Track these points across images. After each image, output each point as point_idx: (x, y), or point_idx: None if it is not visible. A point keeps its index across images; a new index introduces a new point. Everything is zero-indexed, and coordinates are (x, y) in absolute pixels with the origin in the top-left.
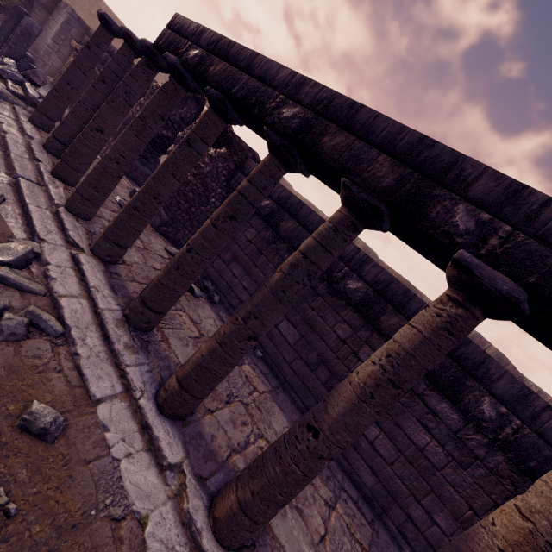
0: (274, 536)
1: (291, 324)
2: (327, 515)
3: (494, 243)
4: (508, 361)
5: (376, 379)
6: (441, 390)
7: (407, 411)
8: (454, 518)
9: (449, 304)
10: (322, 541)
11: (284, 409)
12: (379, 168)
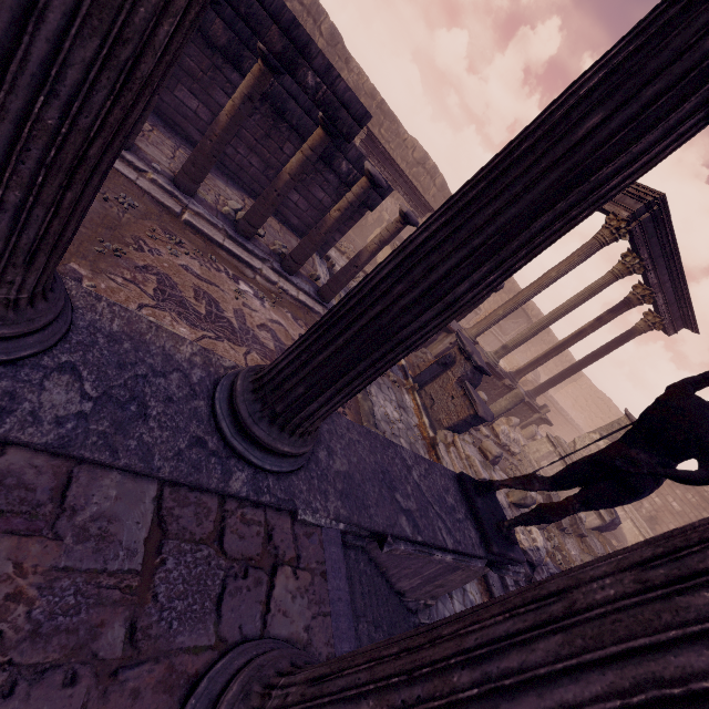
0: (145, 152)
1: None
2: (174, 152)
3: None
4: (339, 39)
5: None
6: (230, 62)
7: (214, 84)
8: (248, 148)
9: None
10: (173, 159)
11: None
12: None
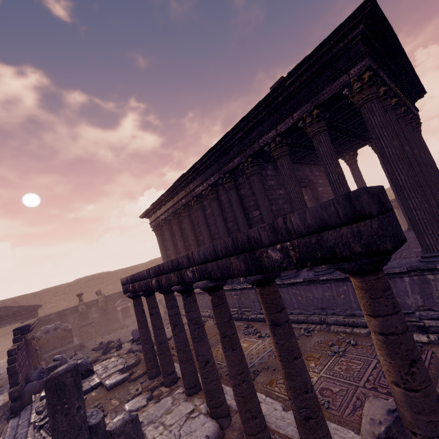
0: None
1: None
2: None
3: None
4: None
5: None
6: None
7: None
8: None
9: None
10: None
11: None
12: (394, 204)
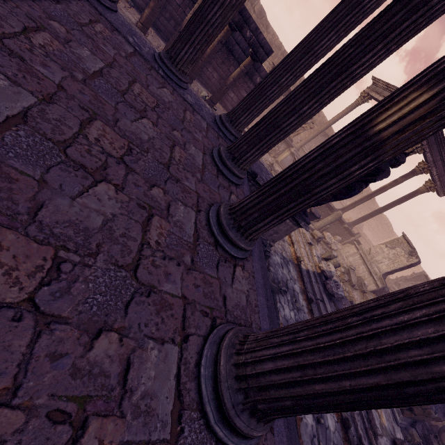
0: None
1: None
2: None
3: None
4: (264, 15)
5: None
6: None
7: None
8: (213, 68)
9: None
10: None
11: (162, 40)
12: None
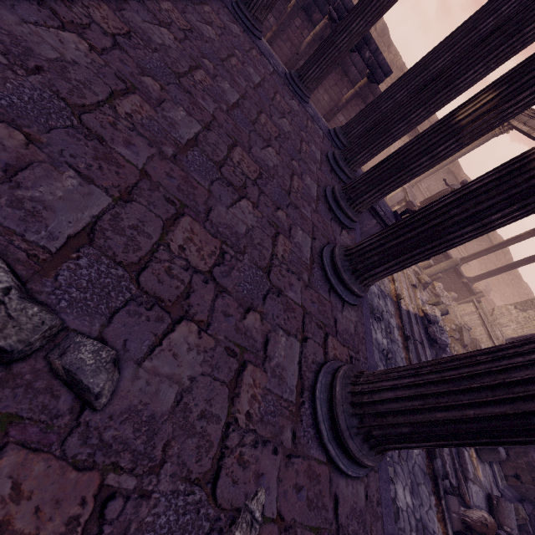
0: None
1: (275, 20)
2: None
3: (336, 5)
4: (387, 32)
5: (311, 40)
6: None
7: None
8: (324, 90)
9: (327, 20)
10: None
11: None
12: None
